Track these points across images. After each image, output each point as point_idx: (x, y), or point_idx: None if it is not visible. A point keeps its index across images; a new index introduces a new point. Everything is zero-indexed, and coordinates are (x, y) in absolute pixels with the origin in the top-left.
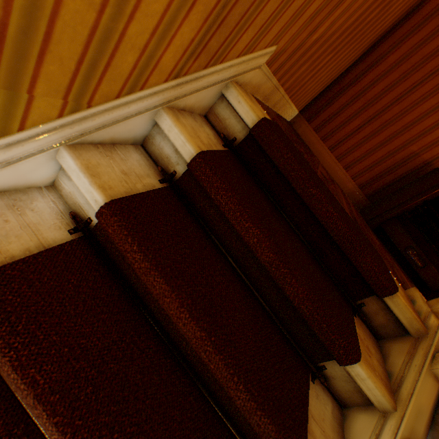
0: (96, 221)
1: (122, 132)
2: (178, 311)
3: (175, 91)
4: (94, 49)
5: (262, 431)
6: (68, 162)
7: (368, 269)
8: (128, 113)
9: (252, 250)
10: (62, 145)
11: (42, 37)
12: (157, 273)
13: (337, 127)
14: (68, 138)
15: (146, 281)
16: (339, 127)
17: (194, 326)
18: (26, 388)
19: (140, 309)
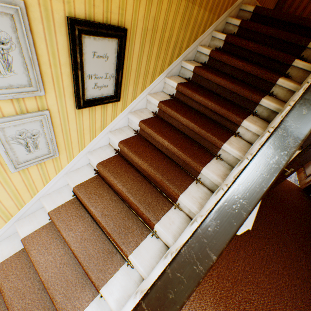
0: (221, 46)
1: (220, 27)
2: (250, 46)
3: (230, 11)
4: (223, 3)
5: (282, 59)
6: (215, 34)
7: (310, 24)
8: (222, 20)
9: (265, 34)
10: (213, 31)
11: (219, 3)
12: (243, 41)
13: (295, 8)
14: (214, 29)
15: (240, 45)
16: (297, 8)
17: (255, 46)
18: (229, 58)
19: (239, 58)
